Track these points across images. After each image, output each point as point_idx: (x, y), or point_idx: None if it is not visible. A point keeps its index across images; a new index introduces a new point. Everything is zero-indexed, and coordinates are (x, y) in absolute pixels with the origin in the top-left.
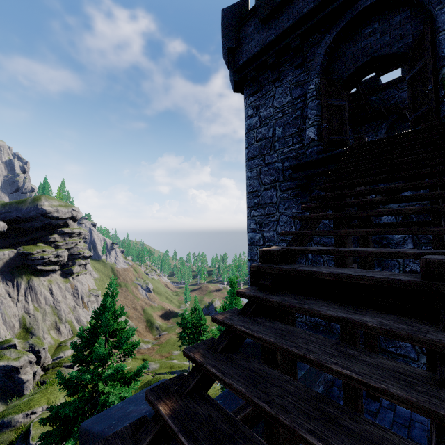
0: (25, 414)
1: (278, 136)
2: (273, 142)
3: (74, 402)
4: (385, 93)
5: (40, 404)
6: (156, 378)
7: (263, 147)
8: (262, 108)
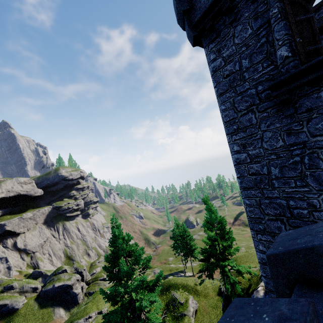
0: (84, 318)
1: (246, 67)
2: (241, 73)
3: (122, 309)
4: (320, 12)
5: (93, 310)
6: (167, 281)
7: (232, 80)
8: (224, 50)
